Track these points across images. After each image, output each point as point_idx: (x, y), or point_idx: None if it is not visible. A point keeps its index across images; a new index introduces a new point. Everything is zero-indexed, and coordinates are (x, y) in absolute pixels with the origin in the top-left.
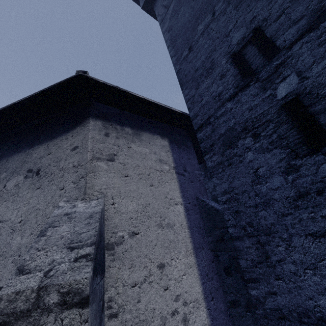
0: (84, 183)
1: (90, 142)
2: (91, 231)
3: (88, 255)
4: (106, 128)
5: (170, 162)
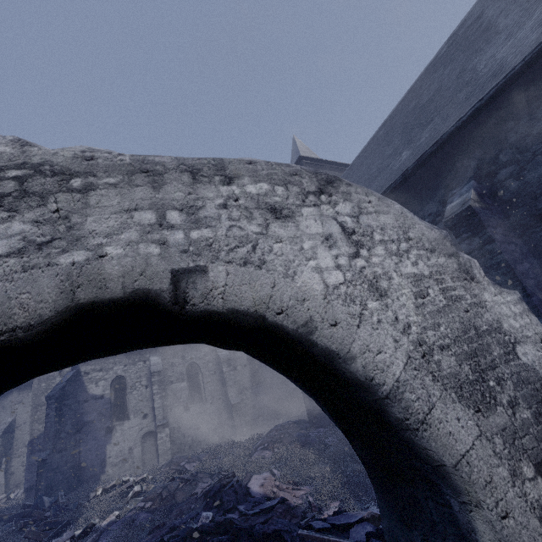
0: (11, 412)
1: (14, 399)
2: (6, 426)
3: (2, 431)
4: (20, 391)
5: None
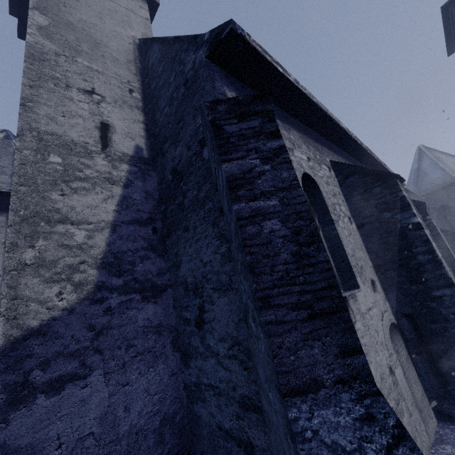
0: None
1: None
2: None
3: None
4: None
5: (1, 238)
